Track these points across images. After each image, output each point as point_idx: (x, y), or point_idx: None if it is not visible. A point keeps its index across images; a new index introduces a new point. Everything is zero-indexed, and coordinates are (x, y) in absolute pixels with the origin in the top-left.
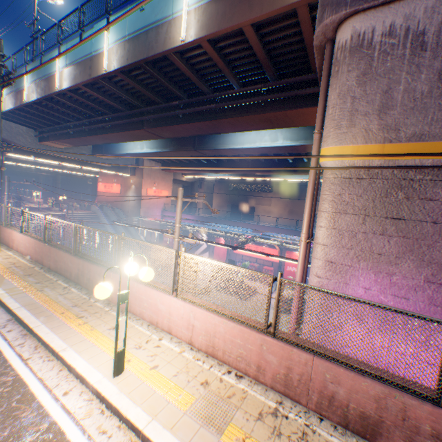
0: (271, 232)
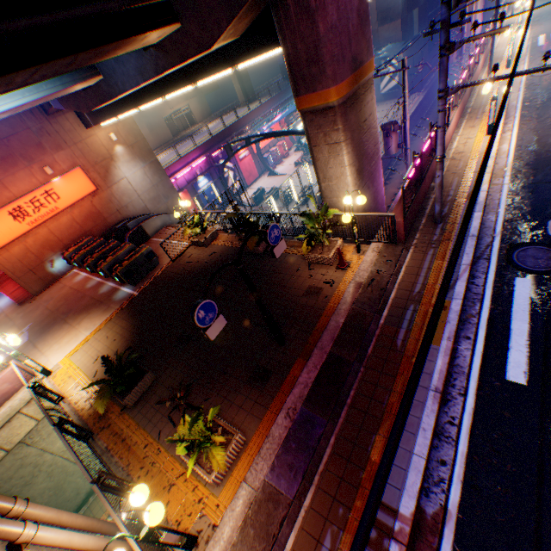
0: (264, 111)
